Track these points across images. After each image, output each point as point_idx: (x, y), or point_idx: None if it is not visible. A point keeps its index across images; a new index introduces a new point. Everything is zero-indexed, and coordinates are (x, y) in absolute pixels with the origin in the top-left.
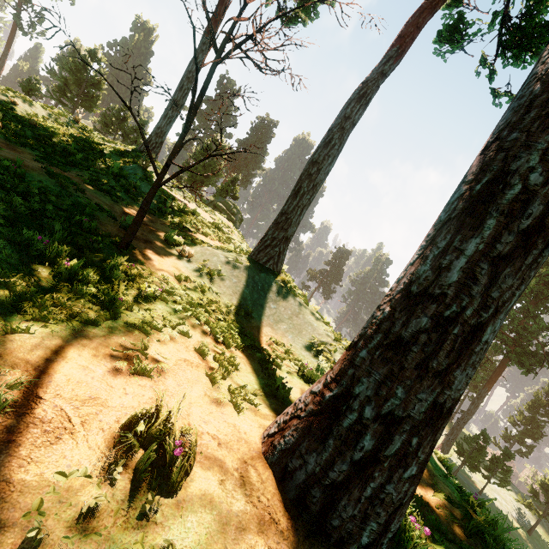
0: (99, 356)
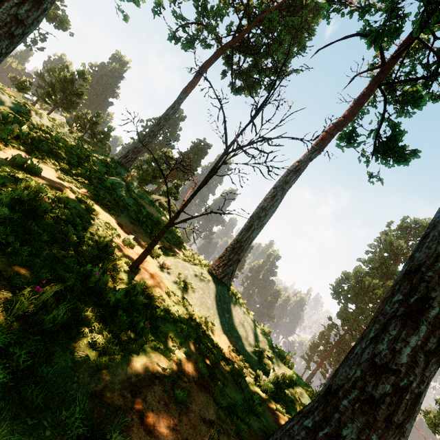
0: (148, 386)
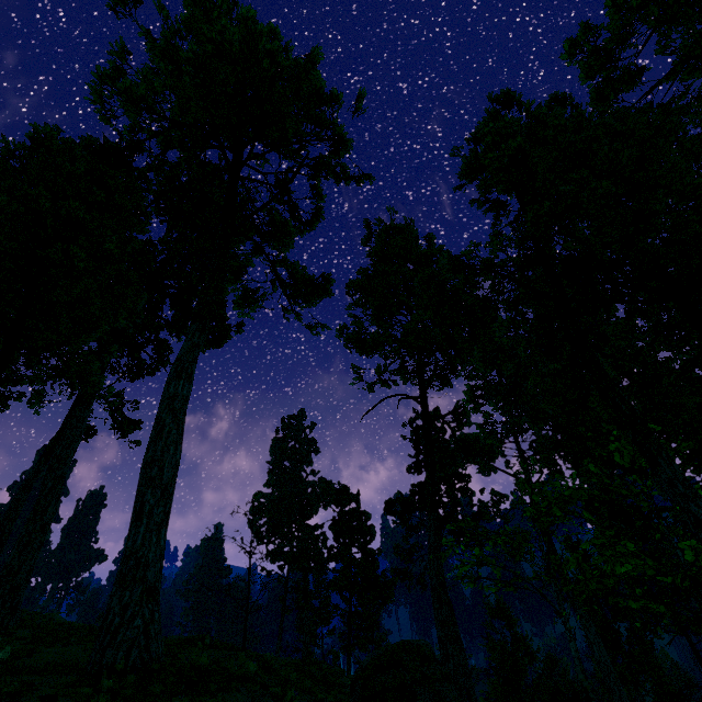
0: None
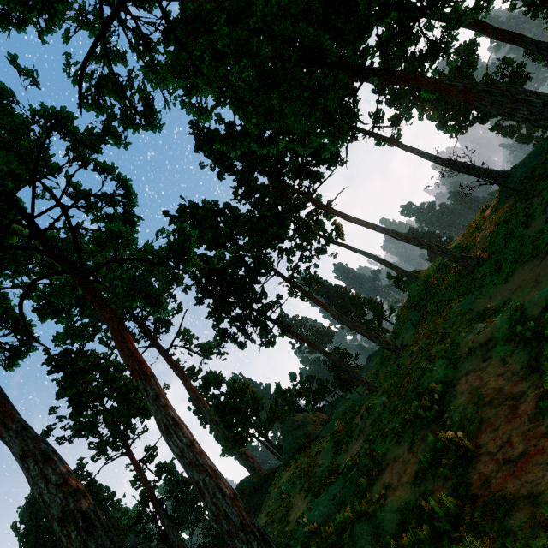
0: None
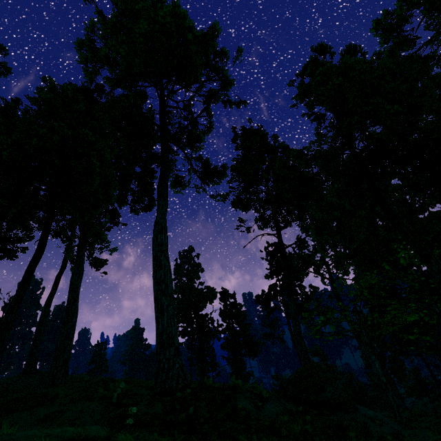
0: None
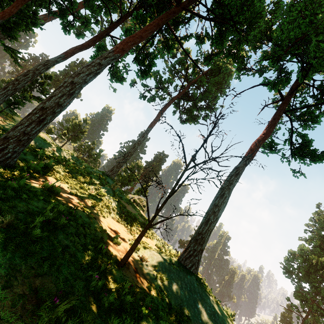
0: None
